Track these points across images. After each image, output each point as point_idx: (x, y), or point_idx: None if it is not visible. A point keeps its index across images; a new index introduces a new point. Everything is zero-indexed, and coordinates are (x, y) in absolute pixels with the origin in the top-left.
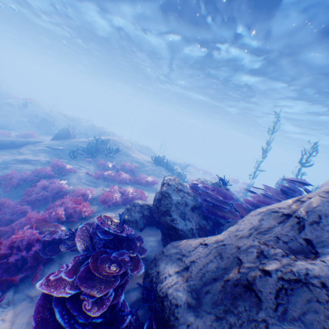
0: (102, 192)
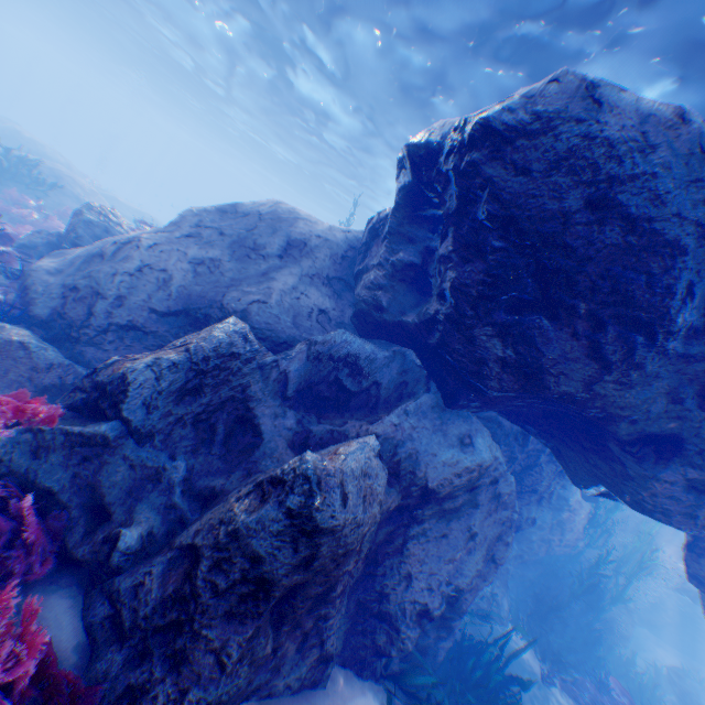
0: None
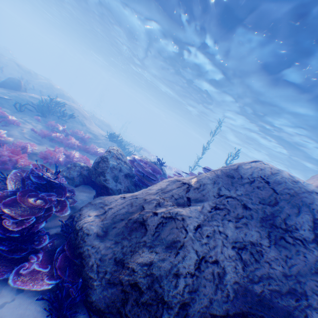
0: (46, 150)
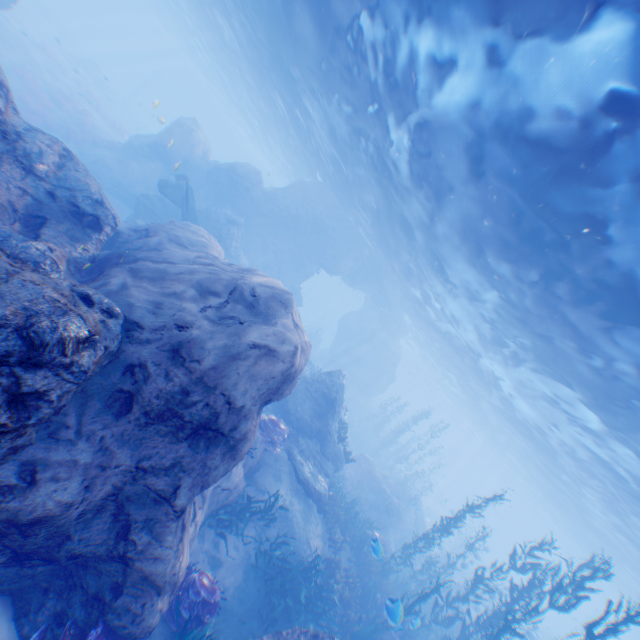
0: None
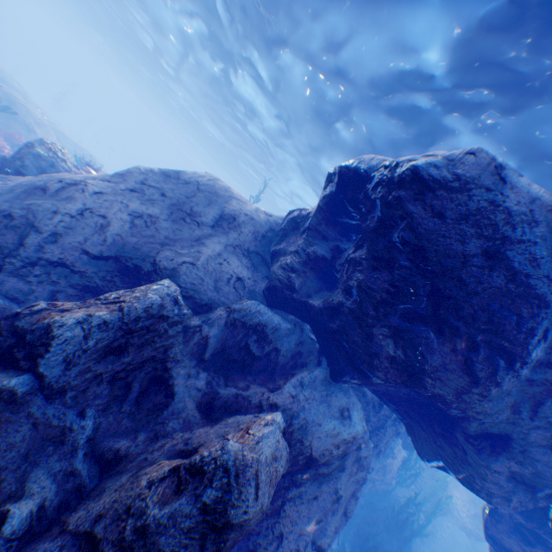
0: None
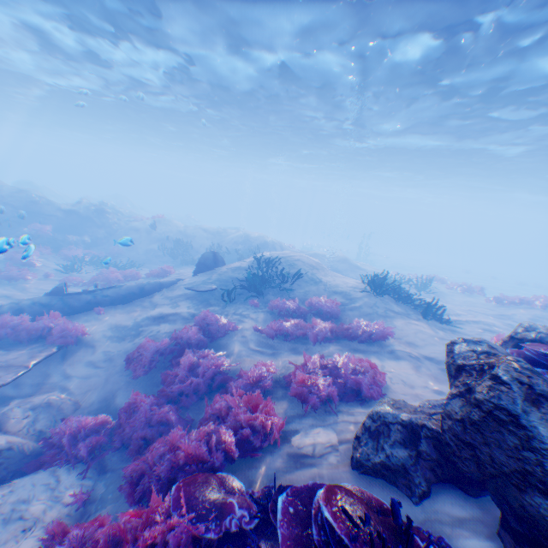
0: (292, 371)
